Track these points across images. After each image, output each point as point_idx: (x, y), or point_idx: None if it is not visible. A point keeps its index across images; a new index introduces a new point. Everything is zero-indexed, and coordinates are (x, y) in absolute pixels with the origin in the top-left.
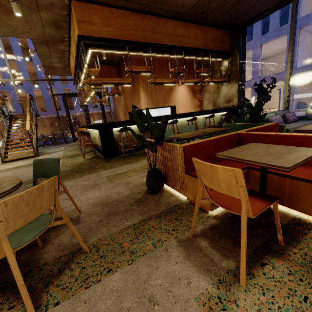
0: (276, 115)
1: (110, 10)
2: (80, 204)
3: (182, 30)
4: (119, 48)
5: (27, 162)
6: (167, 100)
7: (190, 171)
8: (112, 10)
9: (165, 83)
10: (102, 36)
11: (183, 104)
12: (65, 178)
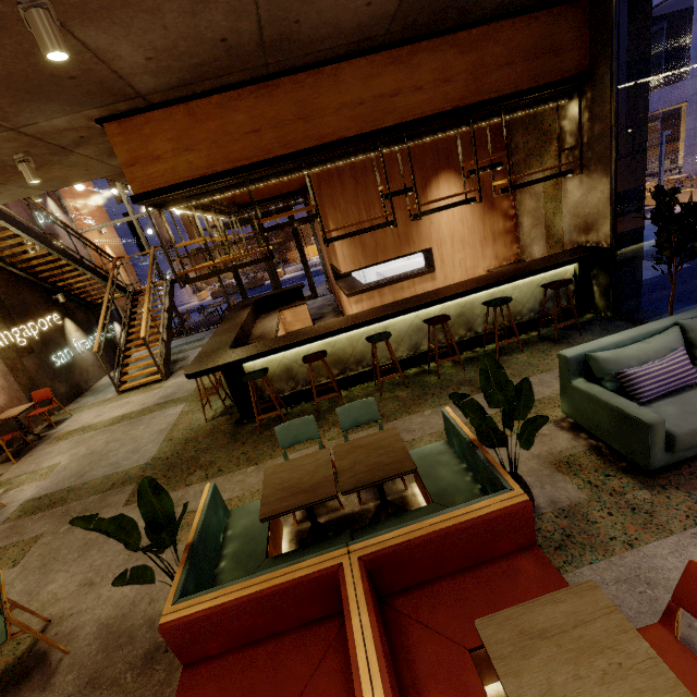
0: (691, 336)
1: (187, 109)
2: (88, 617)
3: (393, 76)
4: (235, 181)
5: (144, 399)
6: (407, 239)
7: (189, 666)
8: (191, 108)
9: (363, 230)
10: (181, 177)
11: (454, 237)
12: None
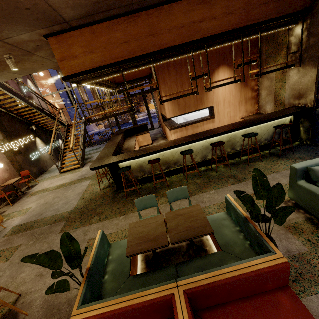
0: None
1: (90, 30)
2: (38, 294)
3: (201, 11)
4: (115, 69)
5: (72, 176)
6: (201, 101)
7: None
8: (93, 29)
9: (180, 96)
10: (88, 67)
11: (225, 100)
12: (67, 225)
